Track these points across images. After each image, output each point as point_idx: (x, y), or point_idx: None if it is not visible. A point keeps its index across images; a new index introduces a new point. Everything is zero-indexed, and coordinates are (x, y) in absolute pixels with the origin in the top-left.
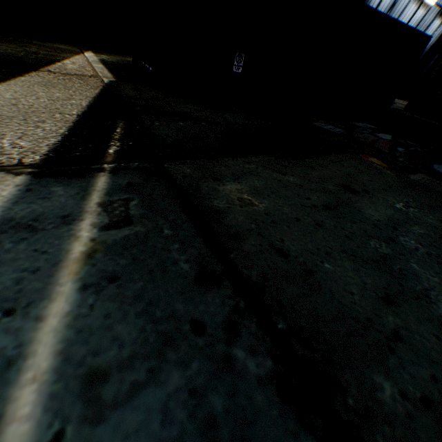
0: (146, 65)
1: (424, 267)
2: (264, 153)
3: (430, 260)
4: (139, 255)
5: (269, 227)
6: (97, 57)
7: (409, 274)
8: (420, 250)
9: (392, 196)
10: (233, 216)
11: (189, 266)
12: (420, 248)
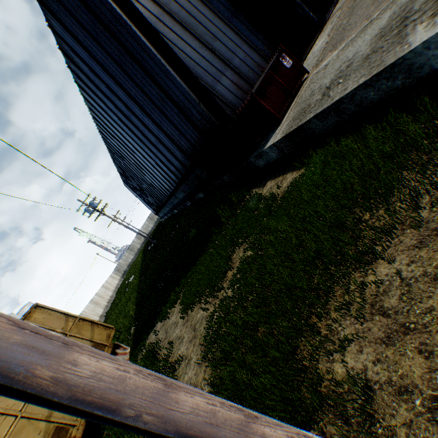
0: None
1: None
2: None
3: None
4: None
5: None
6: None
7: None
8: None
9: None
10: None
11: None
12: None
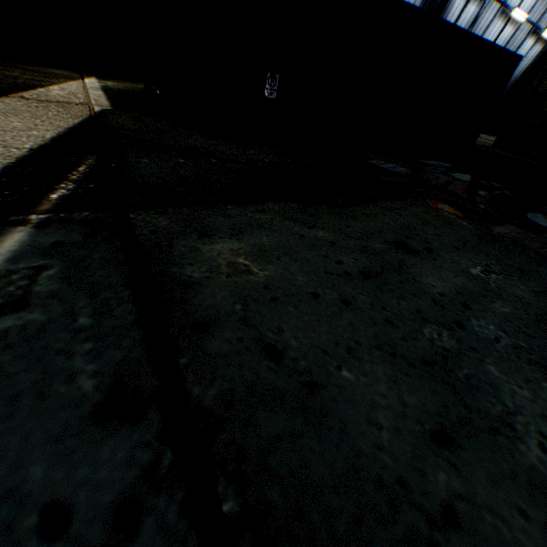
0: (157, 91)
1: (508, 371)
2: (290, 199)
3: (518, 357)
4: (11, 366)
5: (264, 308)
6: (100, 84)
7: (483, 385)
8: (503, 341)
9: (467, 257)
10: (209, 291)
11: (95, 384)
12: (504, 338)
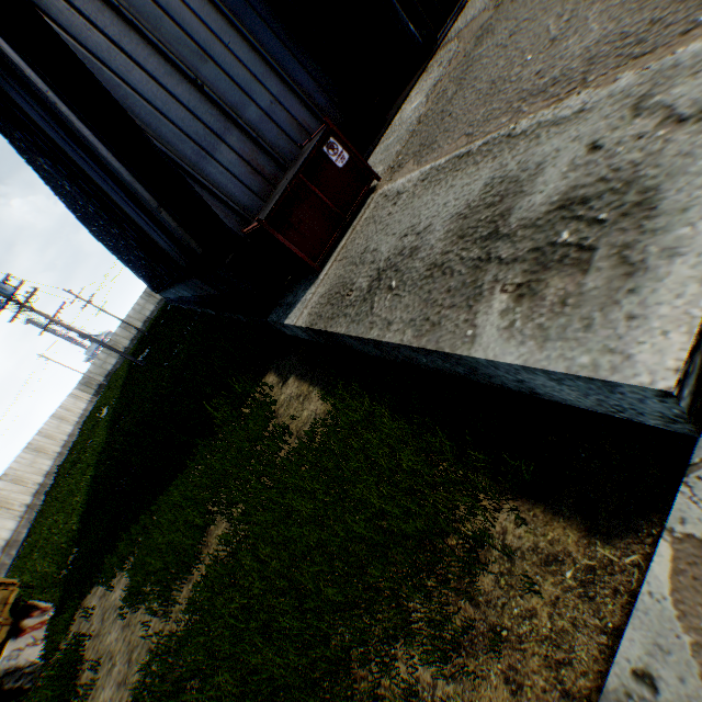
0: None
1: None
2: None
3: None
4: None
5: None
6: None
7: None
8: None
9: None
10: None
11: None
12: None
